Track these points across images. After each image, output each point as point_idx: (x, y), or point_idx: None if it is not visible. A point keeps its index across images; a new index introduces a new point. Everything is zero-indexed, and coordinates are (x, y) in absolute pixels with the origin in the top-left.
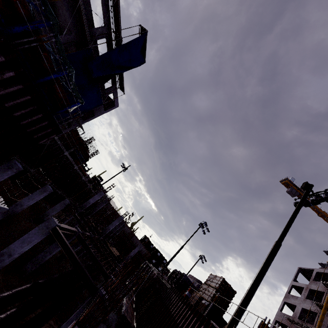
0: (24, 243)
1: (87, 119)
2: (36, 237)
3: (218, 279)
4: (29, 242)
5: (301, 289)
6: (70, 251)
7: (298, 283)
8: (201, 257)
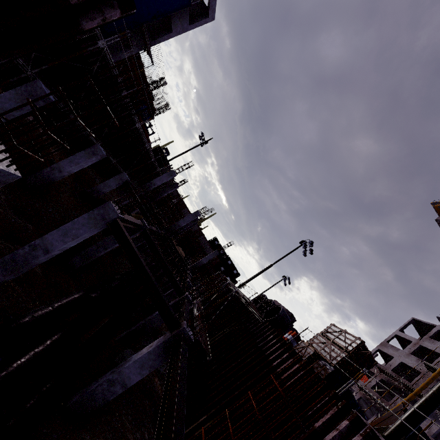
0: (67, 236)
1: (158, 38)
2: (85, 230)
3: (350, 338)
4: (75, 236)
5: (406, 342)
6: (140, 262)
7: (405, 335)
8: (285, 278)
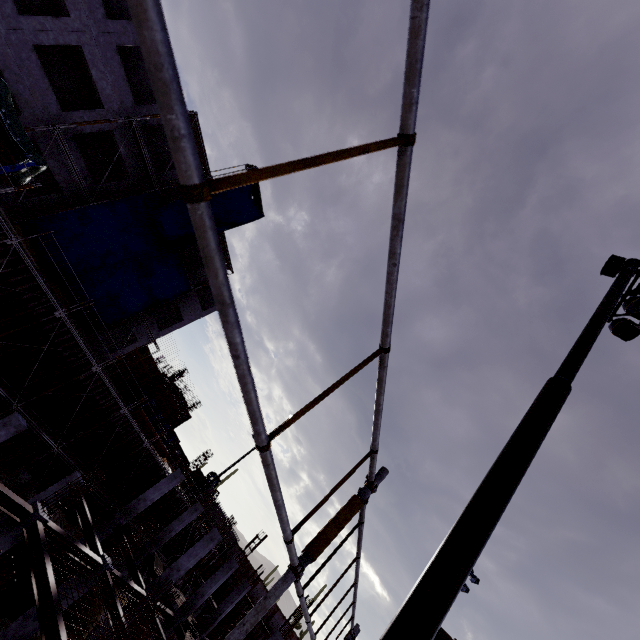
0: None
1: (168, 327)
2: None
3: None
4: None
5: None
6: None
7: None
8: None
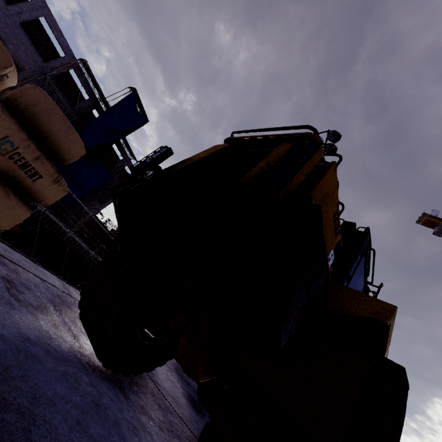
0: None
1: (106, 202)
2: None
3: None
4: None
5: None
6: None
7: None
8: None
